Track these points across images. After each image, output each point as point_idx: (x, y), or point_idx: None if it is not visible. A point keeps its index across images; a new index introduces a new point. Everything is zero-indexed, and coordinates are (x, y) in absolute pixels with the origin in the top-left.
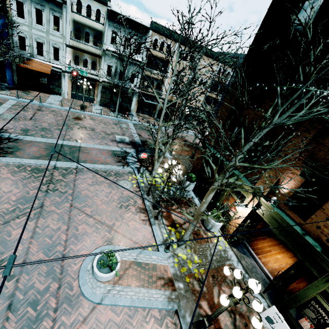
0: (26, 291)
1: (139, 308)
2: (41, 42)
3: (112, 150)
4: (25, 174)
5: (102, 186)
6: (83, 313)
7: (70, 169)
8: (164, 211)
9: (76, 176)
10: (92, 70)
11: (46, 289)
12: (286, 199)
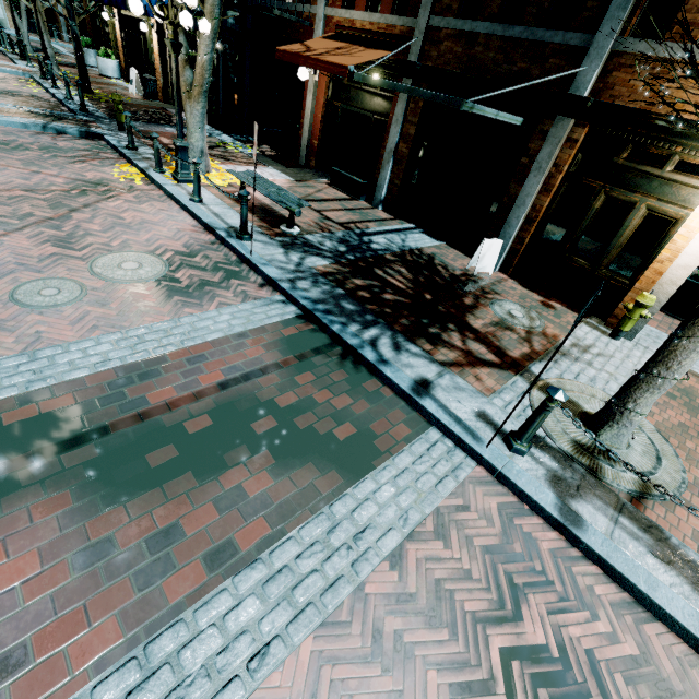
0: None
1: None
2: None
3: None
4: None
5: None
6: None
7: None
8: None
9: None
10: None
11: None
12: None
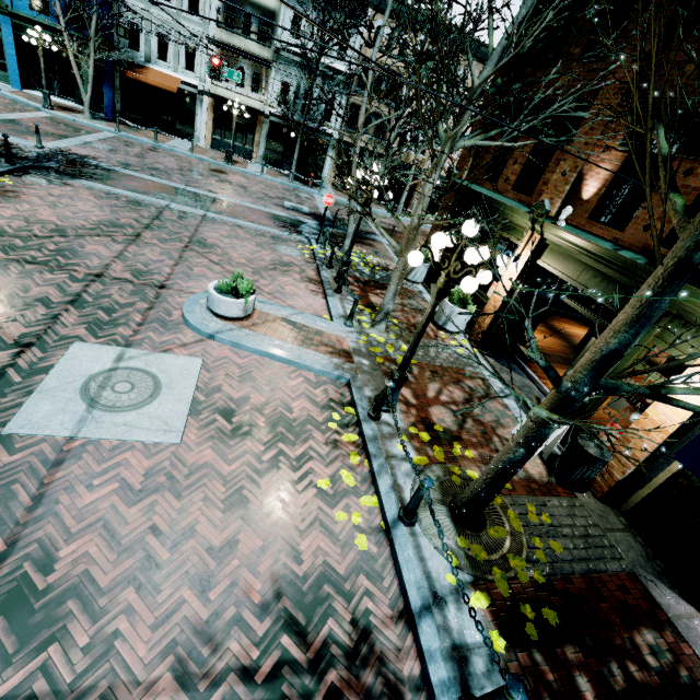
0: (98, 297)
1: (280, 363)
2: (166, 35)
3: (273, 213)
4: (117, 203)
5: (245, 242)
6: (182, 340)
7: (193, 215)
8: (357, 290)
9: (201, 223)
10: (252, 92)
11: (129, 305)
12: (593, 206)
